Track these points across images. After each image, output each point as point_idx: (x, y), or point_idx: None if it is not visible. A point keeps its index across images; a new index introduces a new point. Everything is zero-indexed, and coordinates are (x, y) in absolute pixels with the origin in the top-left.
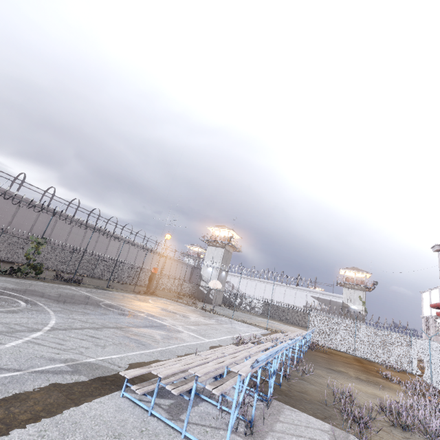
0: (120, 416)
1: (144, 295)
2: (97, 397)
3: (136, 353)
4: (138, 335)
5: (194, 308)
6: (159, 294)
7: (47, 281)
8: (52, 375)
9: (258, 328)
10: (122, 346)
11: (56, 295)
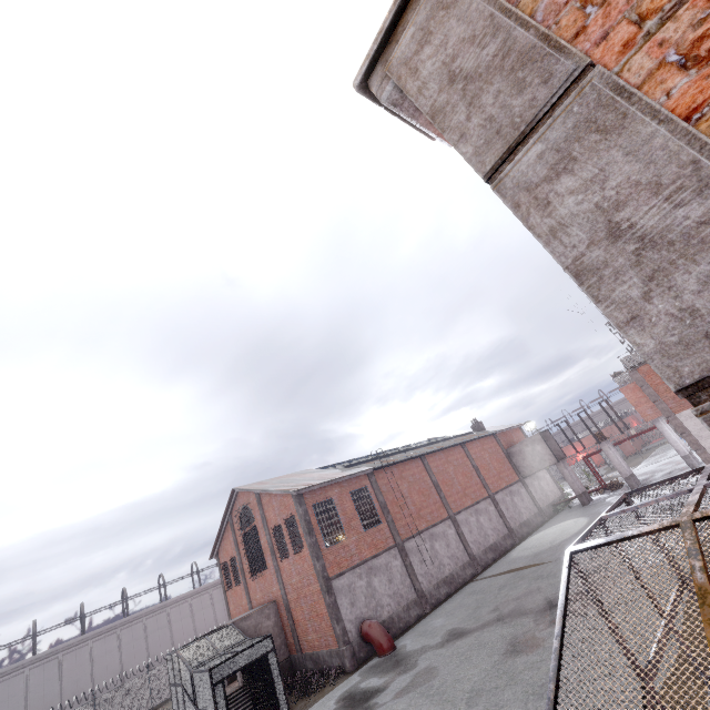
0: None
1: None
2: None
3: None
4: None
5: None
6: None
7: None
8: None
9: None
10: None
11: None
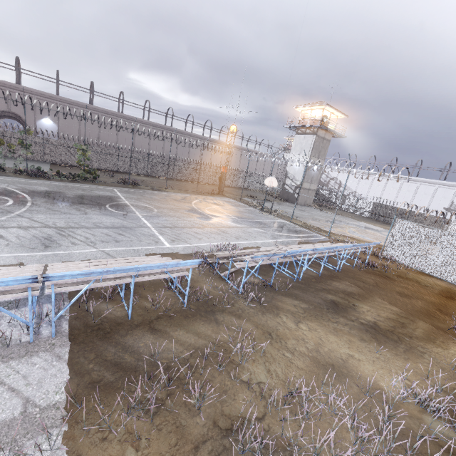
0: None
1: (201, 196)
2: None
3: (9, 255)
4: (71, 236)
5: (252, 208)
6: (232, 194)
7: (101, 184)
8: None
9: (315, 234)
10: (11, 247)
11: (72, 197)
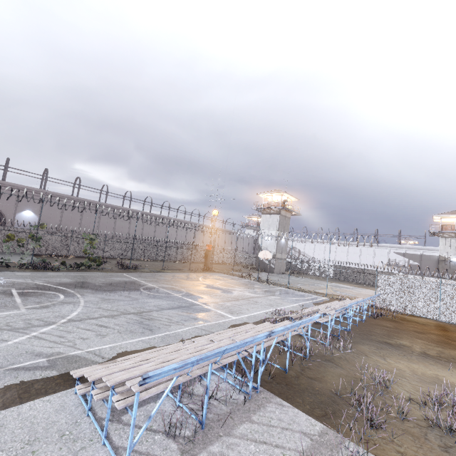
0: (54, 417)
1: (197, 273)
2: (50, 394)
3: (134, 340)
4: (154, 319)
5: (248, 280)
6: (218, 269)
7: (106, 271)
8: (24, 372)
9: (316, 296)
10: (125, 334)
11: (102, 285)
